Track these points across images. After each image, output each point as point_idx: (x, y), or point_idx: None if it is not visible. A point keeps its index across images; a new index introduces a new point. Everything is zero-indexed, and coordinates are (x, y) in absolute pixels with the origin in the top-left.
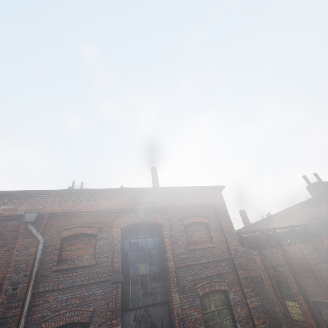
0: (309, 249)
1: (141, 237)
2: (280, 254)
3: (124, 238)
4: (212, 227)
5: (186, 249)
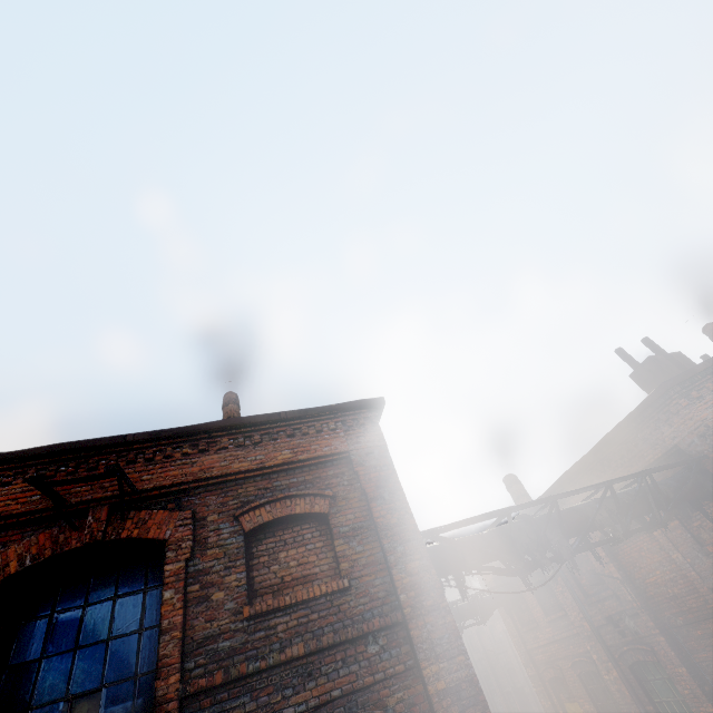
0: (685, 547)
1: (100, 597)
2: (617, 579)
3: (35, 611)
4: (341, 525)
5: (239, 615)
